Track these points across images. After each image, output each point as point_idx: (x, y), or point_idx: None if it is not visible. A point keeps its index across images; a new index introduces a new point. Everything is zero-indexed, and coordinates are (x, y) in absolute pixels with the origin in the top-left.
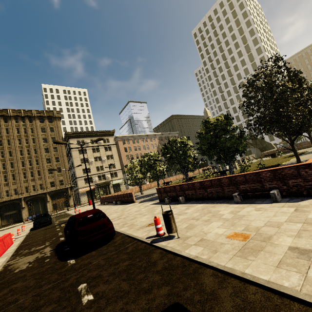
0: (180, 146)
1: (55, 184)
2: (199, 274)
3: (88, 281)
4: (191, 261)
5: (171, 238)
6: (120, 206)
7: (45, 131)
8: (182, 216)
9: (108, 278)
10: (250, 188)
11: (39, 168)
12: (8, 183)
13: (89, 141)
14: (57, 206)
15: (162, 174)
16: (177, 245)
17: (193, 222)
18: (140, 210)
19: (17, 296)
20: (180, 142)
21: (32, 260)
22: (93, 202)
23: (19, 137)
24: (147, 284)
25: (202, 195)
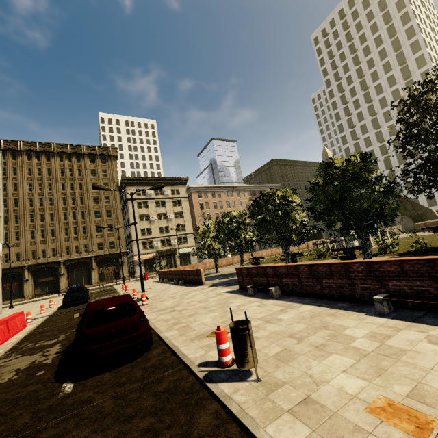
0: (279, 204)
1: (104, 246)
2: None
3: None
4: None
5: (244, 377)
6: (182, 289)
7: (95, 175)
8: (271, 325)
9: None
10: (411, 290)
11: (85, 223)
12: (46, 240)
13: (153, 191)
14: (104, 277)
15: (249, 246)
16: (252, 402)
17: (292, 345)
18: (206, 300)
19: None
20: (280, 197)
21: (25, 366)
22: (141, 278)
23: (63, 180)
24: None
25: (312, 289)
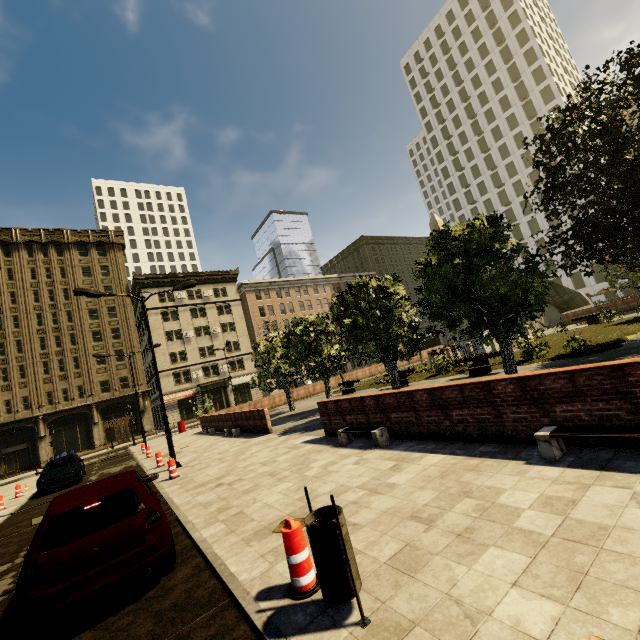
0: (376, 300)
1: (112, 385)
2: None
3: None
4: None
5: (339, 616)
6: (236, 443)
7: (90, 274)
8: (380, 498)
9: None
10: (590, 416)
11: (78, 352)
12: (10, 384)
13: (185, 294)
14: (115, 434)
15: (336, 366)
16: None
17: (417, 536)
18: (274, 459)
19: None
20: (376, 289)
21: None
22: (168, 433)
23: (36, 286)
24: None
25: (437, 427)
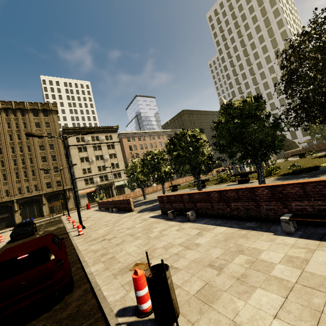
0: (190, 142)
1: (52, 185)
2: None
3: None
4: None
5: None
6: (115, 216)
7: (39, 126)
8: (190, 252)
9: None
10: (312, 209)
11: (34, 167)
12: None
13: (90, 138)
14: (54, 210)
15: (168, 177)
16: None
17: (213, 278)
18: (134, 226)
19: None
20: (190, 136)
21: None
22: (78, 211)
23: (10, 132)
24: None
25: (222, 212)
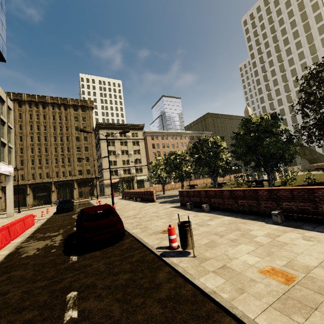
0: (211, 147)
1: (83, 172)
2: (214, 322)
3: (80, 290)
4: (206, 297)
5: (186, 254)
6: (139, 204)
7: (77, 120)
8: (203, 227)
9: (102, 291)
10: (296, 208)
11: (70, 155)
12: (42, 166)
13: (118, 134)
14: (82, 194)
15: (188, 176)
16: (190, 267)
17: (216, 239)
18: (158, 211)
19: (10, 287)
20: (212, 142)
21: (42, 246)
22: (112, 195)
23: (54, 123)
24: (142, 316)
25: (231, 206)
